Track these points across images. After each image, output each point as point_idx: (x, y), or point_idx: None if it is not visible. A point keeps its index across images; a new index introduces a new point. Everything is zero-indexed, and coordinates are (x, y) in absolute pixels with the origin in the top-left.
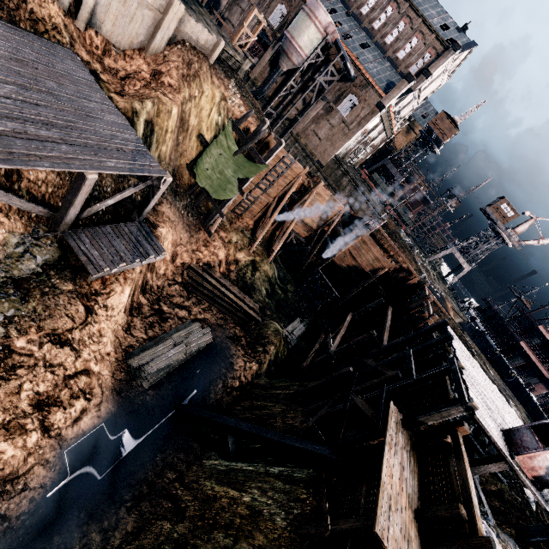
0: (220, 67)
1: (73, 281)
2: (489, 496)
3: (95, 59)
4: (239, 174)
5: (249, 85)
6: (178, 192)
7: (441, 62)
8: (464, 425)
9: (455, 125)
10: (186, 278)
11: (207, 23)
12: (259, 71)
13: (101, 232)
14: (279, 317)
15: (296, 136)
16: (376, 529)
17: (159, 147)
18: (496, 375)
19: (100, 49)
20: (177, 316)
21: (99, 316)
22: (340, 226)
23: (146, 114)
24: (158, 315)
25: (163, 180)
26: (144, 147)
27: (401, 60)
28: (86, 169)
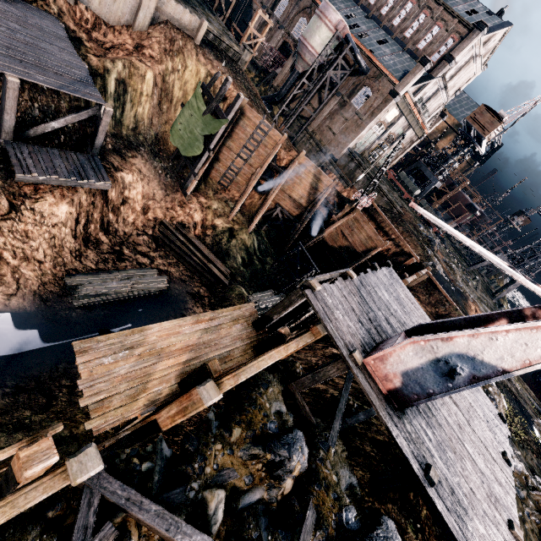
0: (212, 52)
1: (4, 180)
2: (364, 440)
3: (82, 30)
4: (206, 131)
5: (271, 92)
6: (160, 155)
7: (465, 44)
8: (317, 325)
9: (499, 118)
10: (157, 232)
11: (208, 20)
12: (281, 79)
13: (45, 151)
14: (250, 285)
15: (311, 133)
16: (74, 343)
17: (134, 106)
18: (529, 392)
19: (90, 25)
20: (136, 260)
21: (26, 217)
22: (335, 206)
23: (117, 72)
24: (116, 254)
25: (103, 110)
26: (92, 82)
27: (422, 50)
28: (6, 71)
